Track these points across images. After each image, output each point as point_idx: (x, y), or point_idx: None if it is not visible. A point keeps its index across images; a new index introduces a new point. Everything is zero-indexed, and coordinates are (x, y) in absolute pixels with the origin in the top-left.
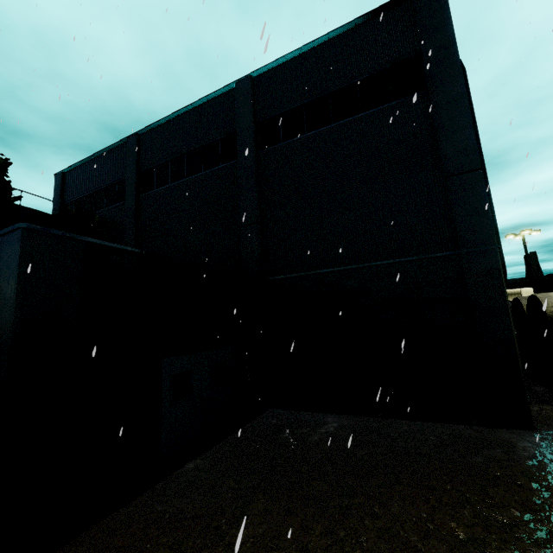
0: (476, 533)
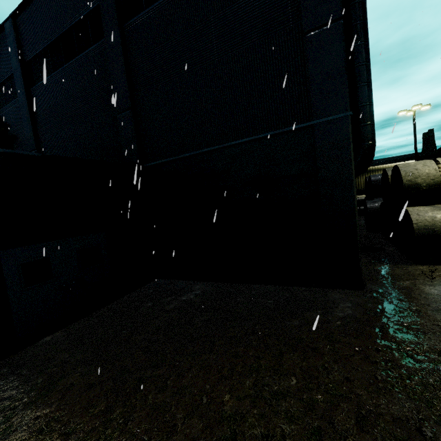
0: (241, 407)
